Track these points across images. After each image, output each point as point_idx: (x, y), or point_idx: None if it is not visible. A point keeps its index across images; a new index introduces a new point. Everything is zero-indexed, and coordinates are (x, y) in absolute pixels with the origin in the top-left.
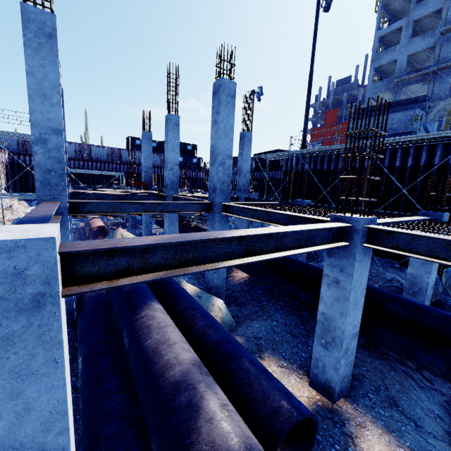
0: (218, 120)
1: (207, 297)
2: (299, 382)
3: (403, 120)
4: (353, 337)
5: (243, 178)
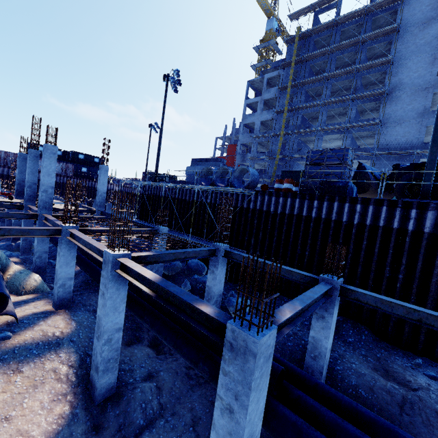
0: (43, 166)
1: (27, 273)
2: (49, 306)
3: None
4: (69, 279)
5: (100, 197)
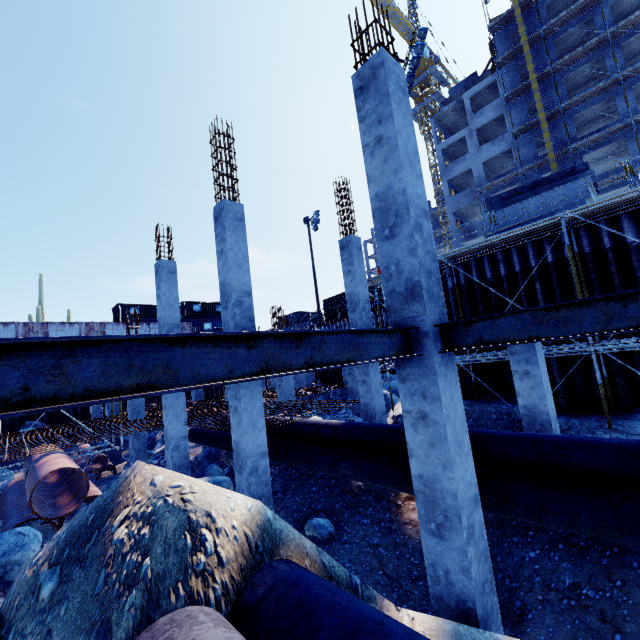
0: (387, 134)
1: None
2: None
3: (573, 195)
4: None
5: (362, 313)
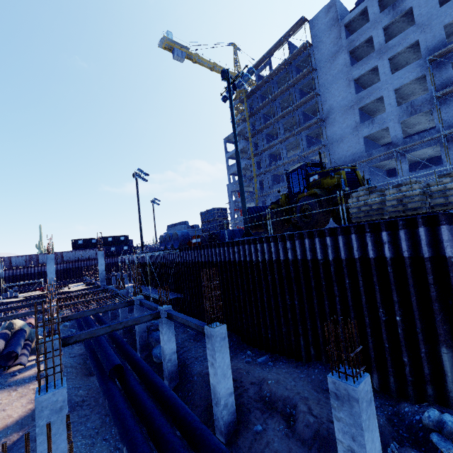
0: (47, 269)
1: None
2: None
3: None
4: None
5: (101, 275)
